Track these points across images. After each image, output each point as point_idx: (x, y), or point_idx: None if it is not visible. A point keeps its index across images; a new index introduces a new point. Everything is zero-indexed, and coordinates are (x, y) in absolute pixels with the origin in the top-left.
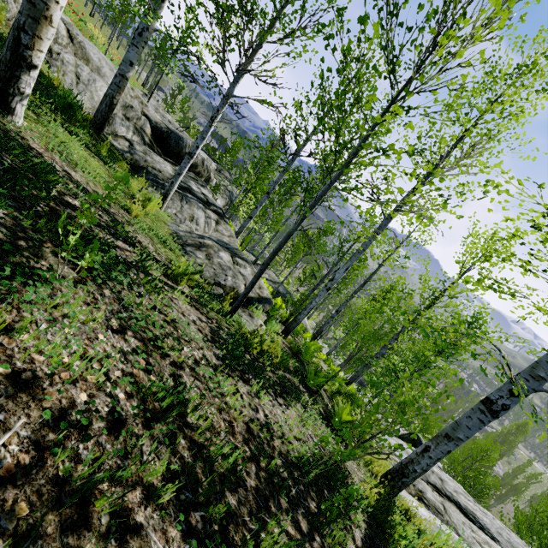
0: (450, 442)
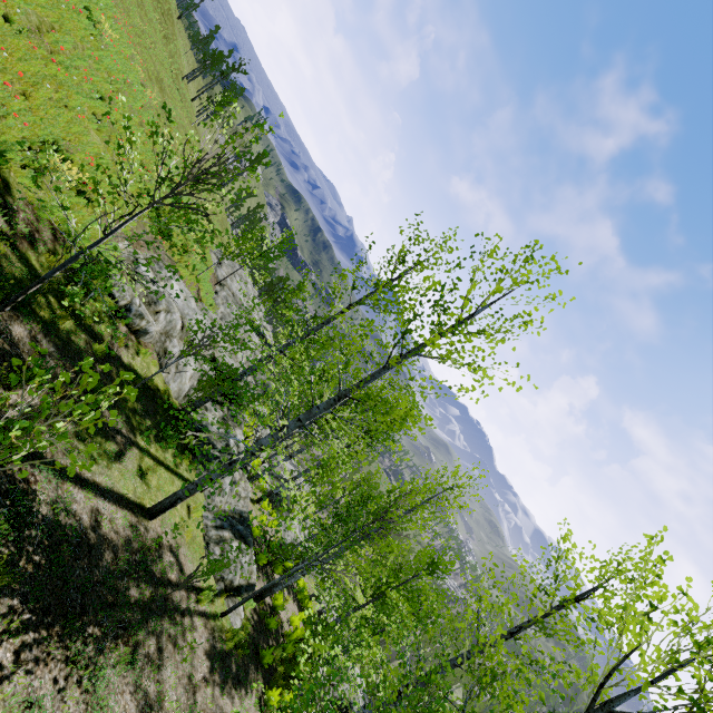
0: None
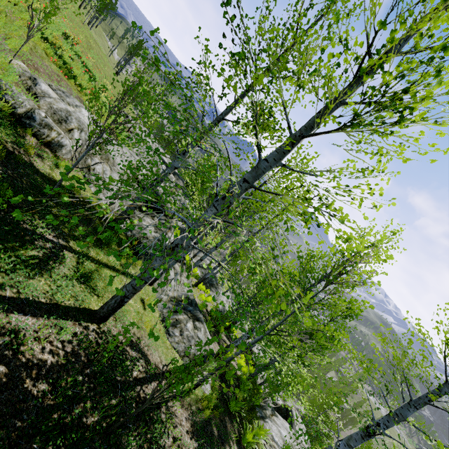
0: None
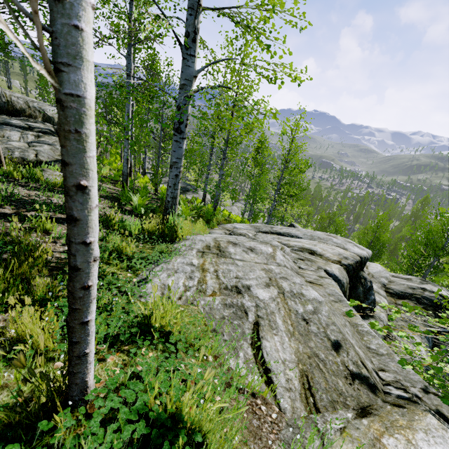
0: (172, 168)
